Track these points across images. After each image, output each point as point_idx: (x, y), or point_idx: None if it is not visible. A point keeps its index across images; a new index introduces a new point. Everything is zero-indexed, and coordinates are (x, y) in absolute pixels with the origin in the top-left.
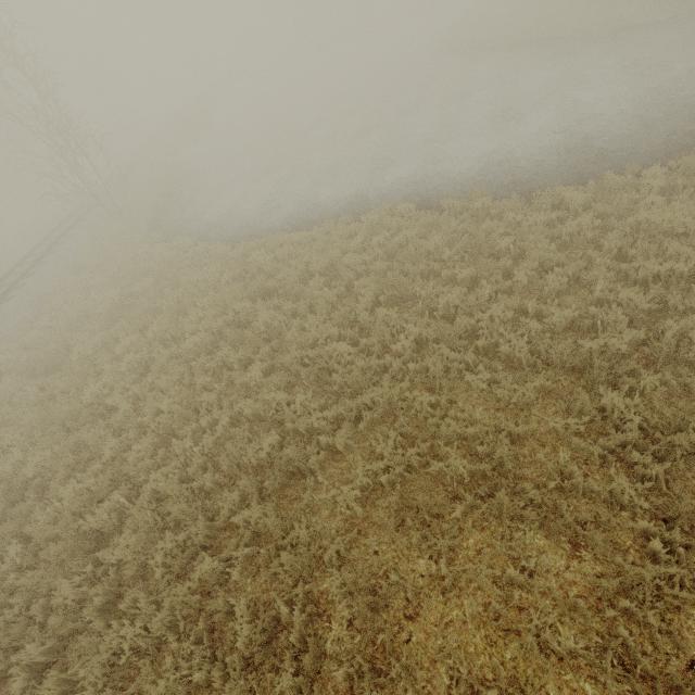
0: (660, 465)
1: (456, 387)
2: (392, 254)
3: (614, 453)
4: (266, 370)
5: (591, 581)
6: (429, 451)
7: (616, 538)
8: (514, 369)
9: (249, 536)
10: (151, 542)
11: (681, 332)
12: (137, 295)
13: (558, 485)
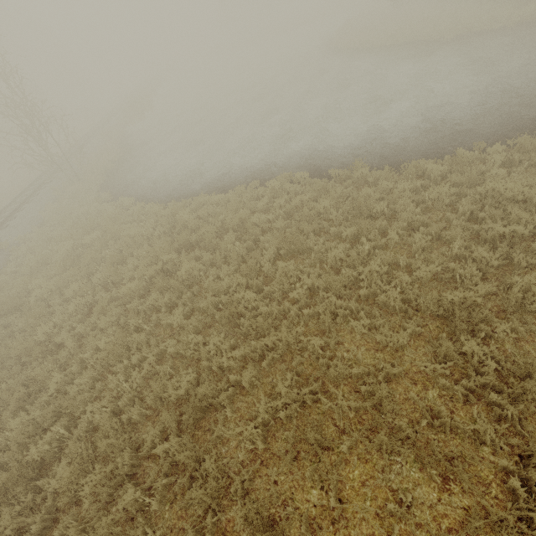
0: (514, 405)
1: (342, 329)
2: (291, 213)
3: (474, 392)
4: (188, 312)
5: (460, 514)
6: (320, 387)
7: (480, 474)
8: (389, 314)
9: (167, 467)
10: (84, 471)
11: (525, 286)
12: (87, 246)
13: (429, 422)
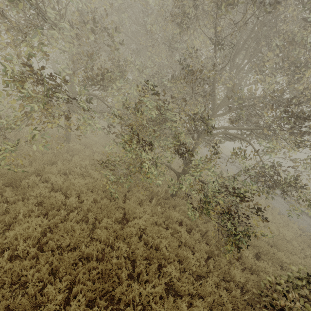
0: None
1: None
2: None
3: None
4: None
5: None
6: None
7: None
8: None
9: None
10: None
11: None
12: None
13: None
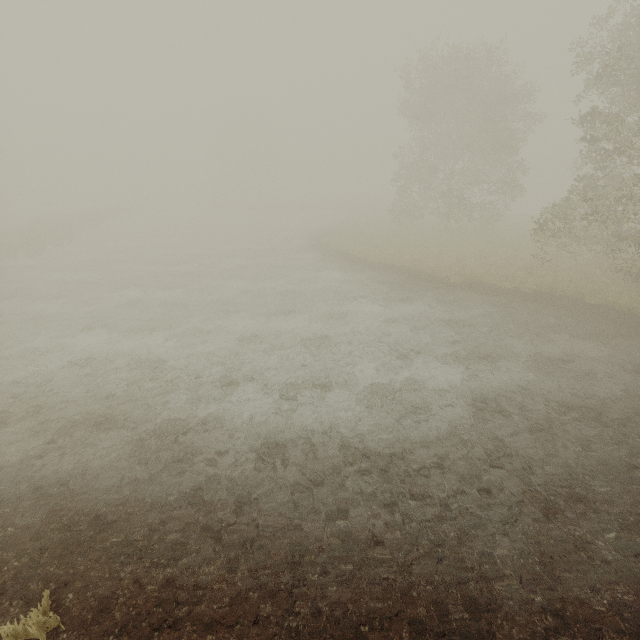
0: None
1: None
2: None
3: None
4: None
5: None
6: None
7: None
8: None
9: None
10: None
11: None
12: None
13: None
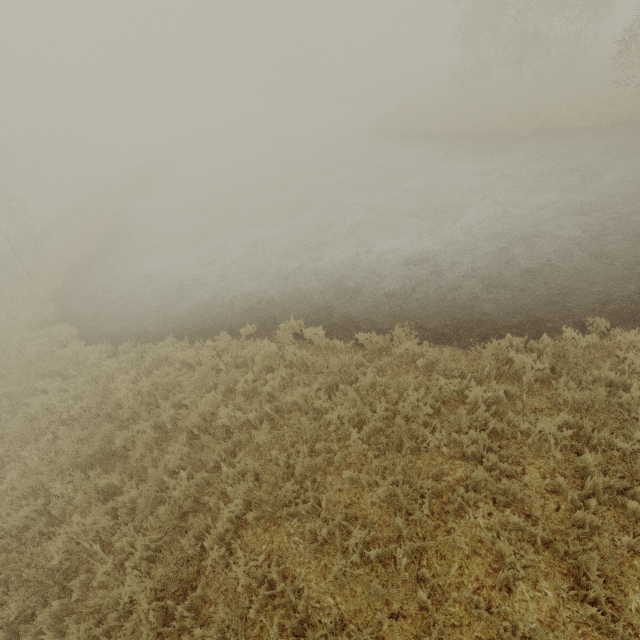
0: None
1: None
2: (288, 406)
3: None
4: None
5: None
6: None
7: None
8: None
9: None
10: None
11: None
12: None
13: None
